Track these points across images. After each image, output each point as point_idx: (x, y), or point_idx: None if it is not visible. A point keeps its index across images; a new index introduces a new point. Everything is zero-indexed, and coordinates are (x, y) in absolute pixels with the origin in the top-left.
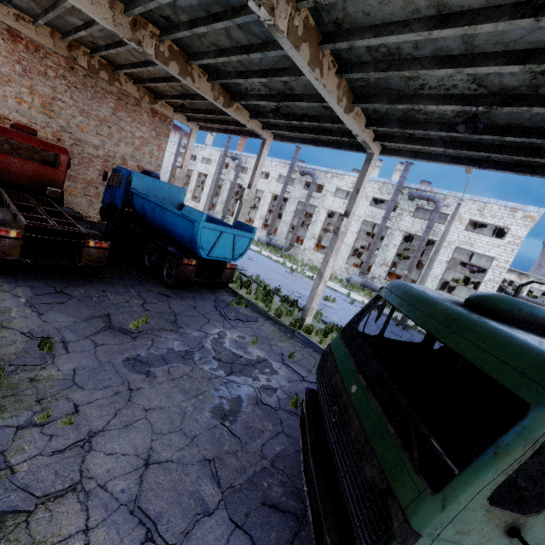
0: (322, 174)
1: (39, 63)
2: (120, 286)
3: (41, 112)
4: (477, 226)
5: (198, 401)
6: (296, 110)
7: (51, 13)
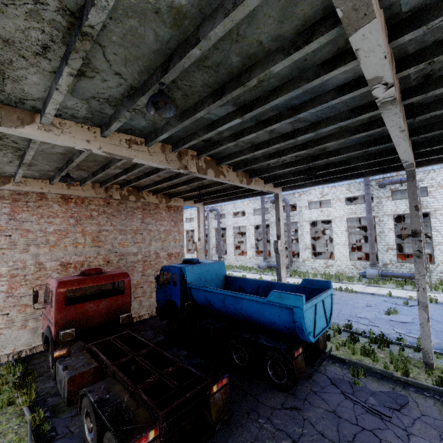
0: (290, 196)
1: (85, 210)
2: (246, 420)
3: (92, 246)
4: None
5: None
6: (319, 163)
7: (100, 173)
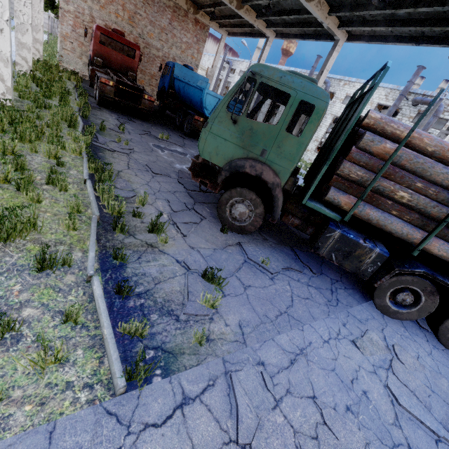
0: (336, 82)
1: None
2: (159, 128)
3: (128, 23)
4: None
5: (181, 163)
6: (285, 6)
7: None
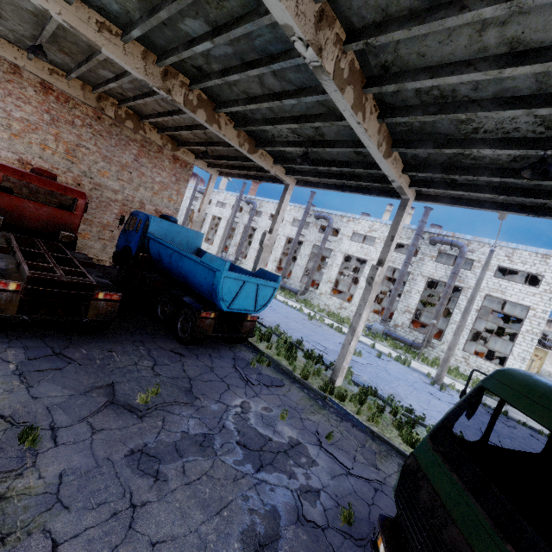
0: (337, 218)
1: (68, 113)
2: (128, 343)
3: (64, 158)
4: (501, 271)
5: (223, 521)
6: (325, 156)
7: (84, 66)
